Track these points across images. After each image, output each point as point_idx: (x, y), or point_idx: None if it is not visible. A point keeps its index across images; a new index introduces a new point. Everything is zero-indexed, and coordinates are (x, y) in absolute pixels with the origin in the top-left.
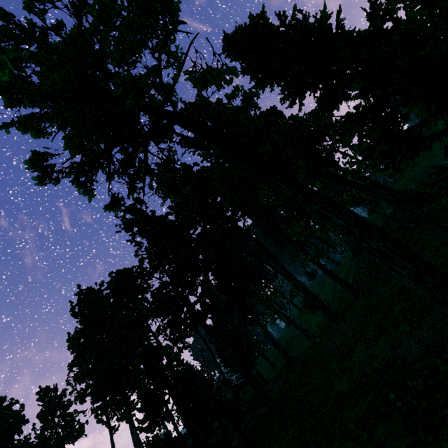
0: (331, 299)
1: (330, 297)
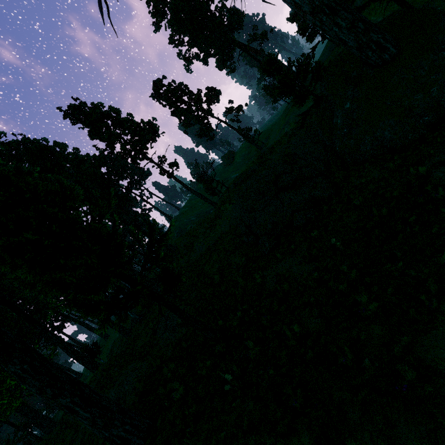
0: (117, 339)
1: (117, 337)
